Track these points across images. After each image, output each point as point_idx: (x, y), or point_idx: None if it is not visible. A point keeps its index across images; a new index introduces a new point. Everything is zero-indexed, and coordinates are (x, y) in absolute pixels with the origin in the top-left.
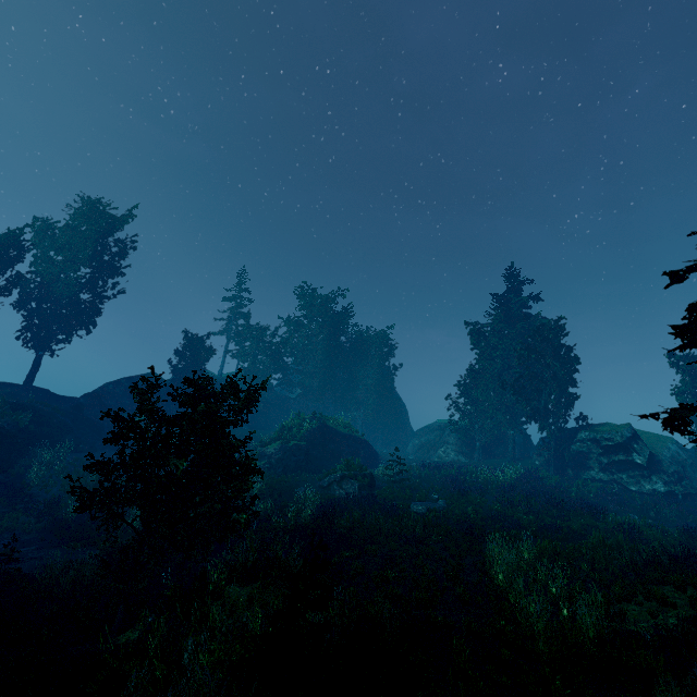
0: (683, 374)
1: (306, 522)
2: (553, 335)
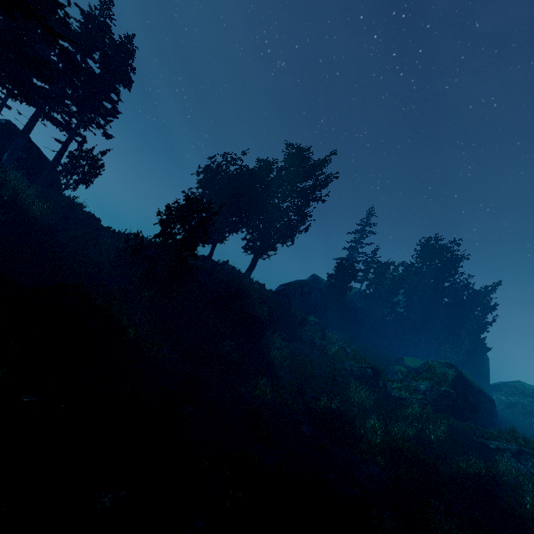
0: None
1: None
2: None
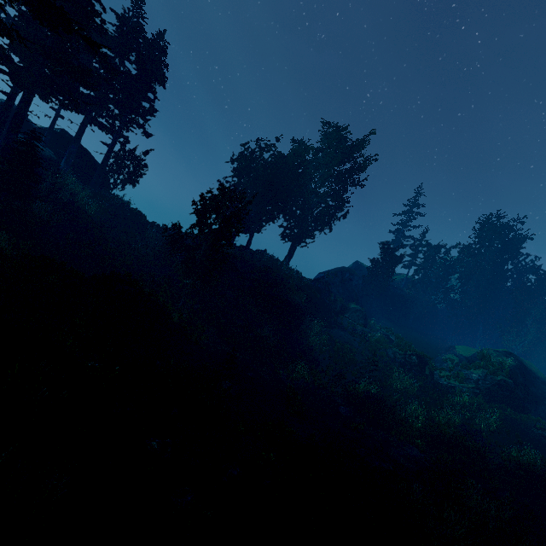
0: None
1: None
2: None
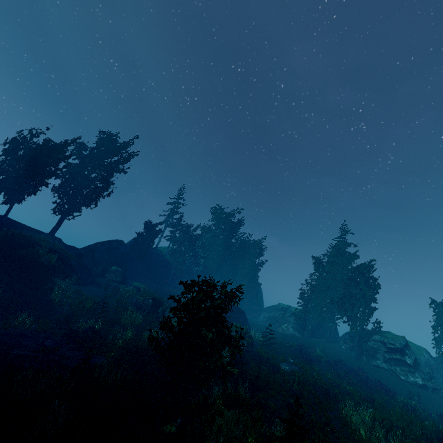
0: (438, 312)
1: (226, 365)
2: (366, 272)
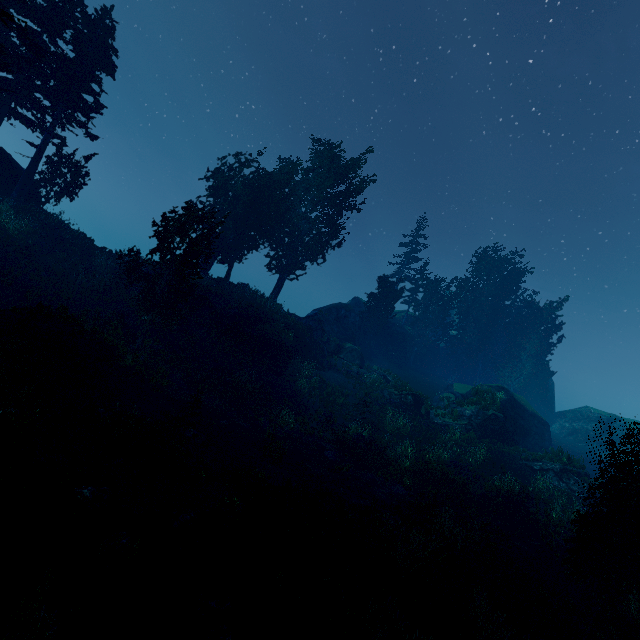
0: None
1: None
2: None
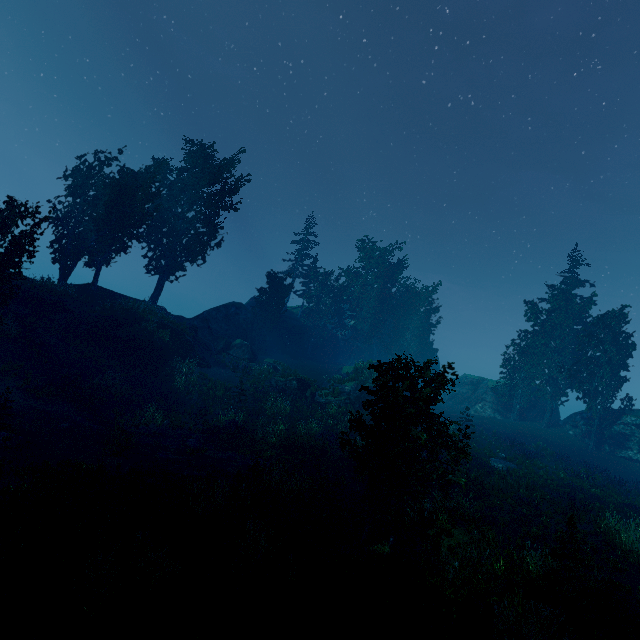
0: None
1: None
2: (616, 324)
